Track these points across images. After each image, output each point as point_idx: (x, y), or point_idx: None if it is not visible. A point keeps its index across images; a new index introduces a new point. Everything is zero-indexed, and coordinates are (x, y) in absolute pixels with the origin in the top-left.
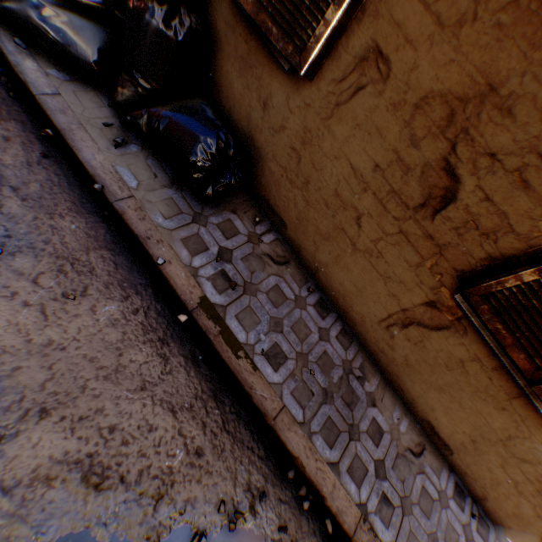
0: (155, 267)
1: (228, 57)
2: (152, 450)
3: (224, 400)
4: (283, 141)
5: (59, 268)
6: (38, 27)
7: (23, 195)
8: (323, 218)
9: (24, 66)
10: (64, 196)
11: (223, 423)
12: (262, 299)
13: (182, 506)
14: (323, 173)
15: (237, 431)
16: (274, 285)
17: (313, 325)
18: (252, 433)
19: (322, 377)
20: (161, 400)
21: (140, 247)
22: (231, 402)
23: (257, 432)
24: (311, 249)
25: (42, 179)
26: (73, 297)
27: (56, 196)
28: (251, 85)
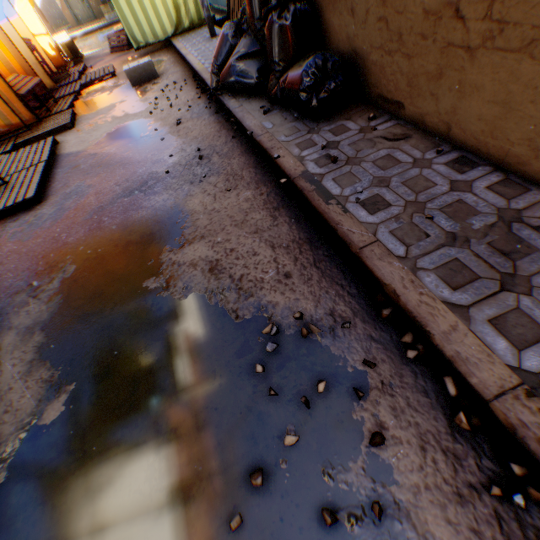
0: (274, 163)
1: (325, 10)
2: (252, 266)
3: (319, 246)
4: (371, 25)
5: (226, 179)
6: (233, 79)
7: (220, 155)
8: (426, 56)
9: (230, 103)
10: (237, 150)
11: (313, 261)
12: (365, 166)
13: (265, 305)
14: (407, 9)
15: (327, 269)
16: (385, 156)
17: (440, 179)
18: (344, 274)
19: (447, 222)
20: (266, 240)
21: (268, 157)
22: (325, 249)
23: (350, 274)
24: (431, 107)
25: (229, 147)
26: (229, 189)
27: (234, 151)
28: (341, 10)
